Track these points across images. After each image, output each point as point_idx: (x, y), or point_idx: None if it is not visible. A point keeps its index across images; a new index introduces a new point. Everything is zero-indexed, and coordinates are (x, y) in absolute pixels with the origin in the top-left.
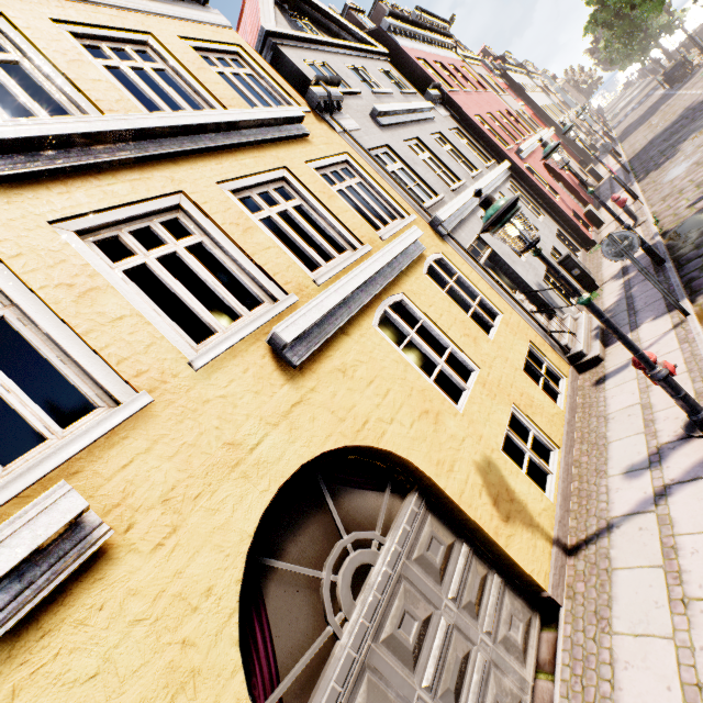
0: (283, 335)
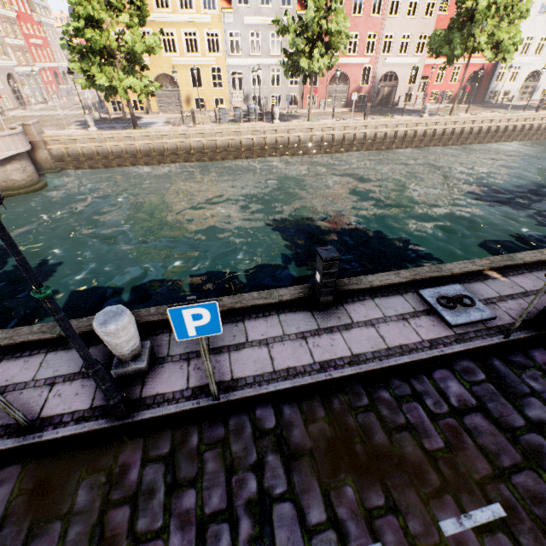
0: (172, 60)
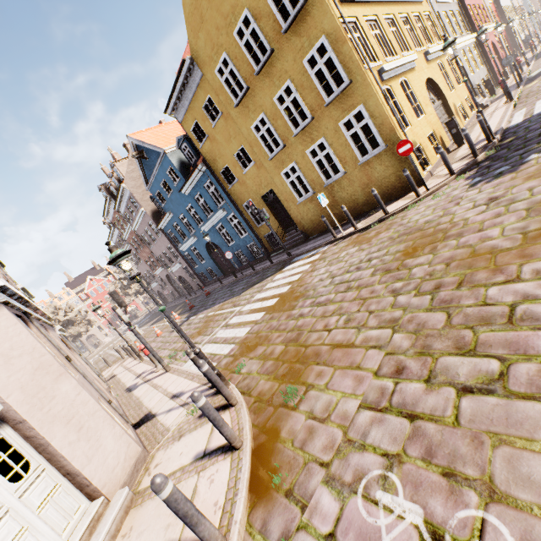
0: (429, 52)
